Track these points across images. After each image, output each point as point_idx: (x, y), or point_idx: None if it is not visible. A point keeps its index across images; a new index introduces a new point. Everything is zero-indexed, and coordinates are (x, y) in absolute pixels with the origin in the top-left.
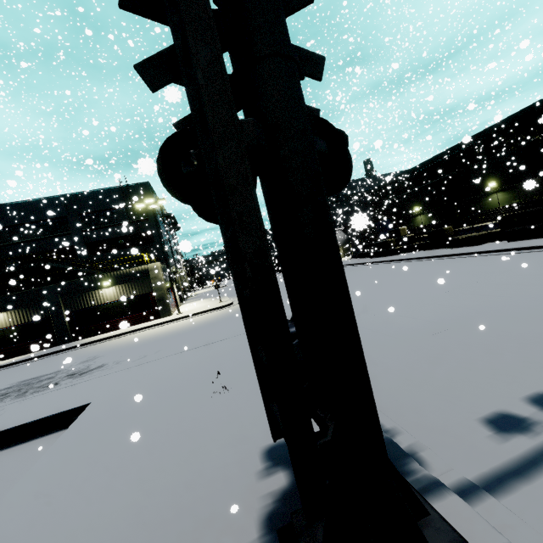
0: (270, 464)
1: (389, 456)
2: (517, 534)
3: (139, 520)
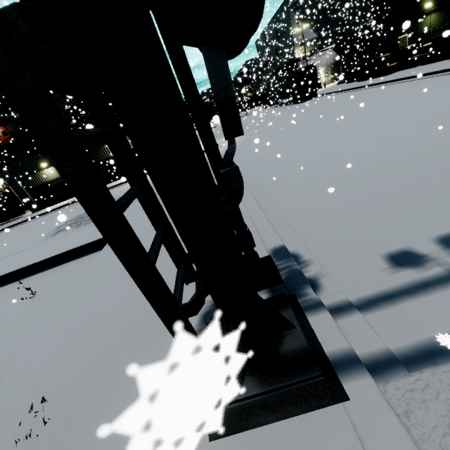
0: None
1: (293, 283)
2: (364, 339)
3: (136, 309)
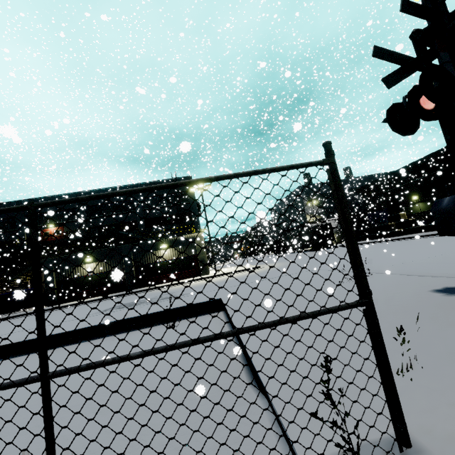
0: (448, 293)
1: None
2: None
3: None
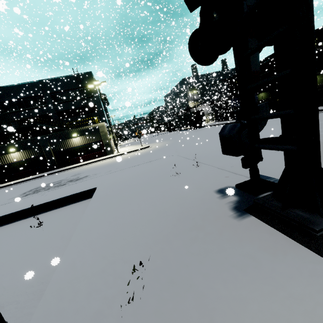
0: (223, 194)
1: None
2: None
3: (166, 215)
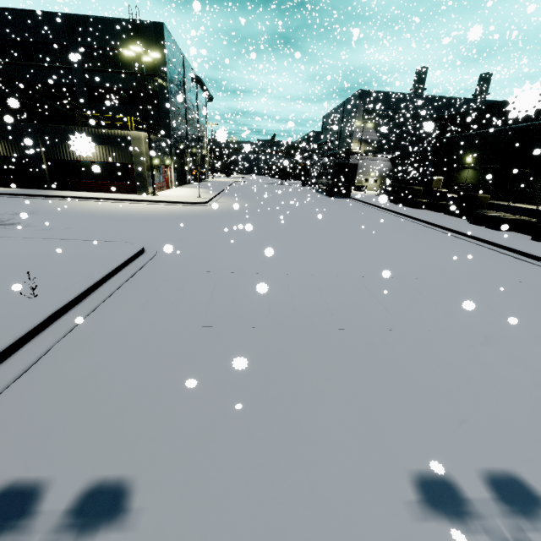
0: None
1: None
2: None
3: None
